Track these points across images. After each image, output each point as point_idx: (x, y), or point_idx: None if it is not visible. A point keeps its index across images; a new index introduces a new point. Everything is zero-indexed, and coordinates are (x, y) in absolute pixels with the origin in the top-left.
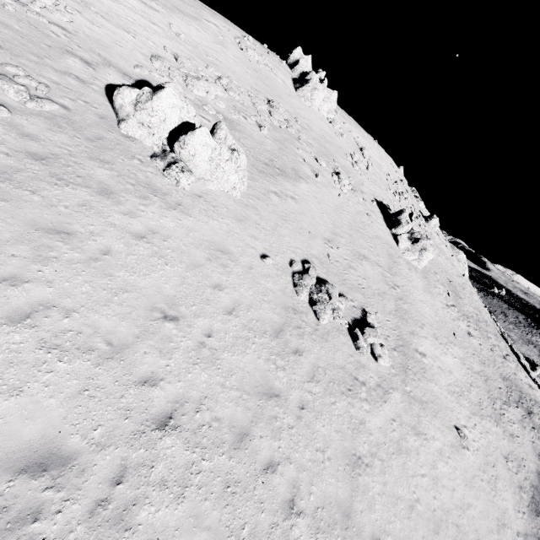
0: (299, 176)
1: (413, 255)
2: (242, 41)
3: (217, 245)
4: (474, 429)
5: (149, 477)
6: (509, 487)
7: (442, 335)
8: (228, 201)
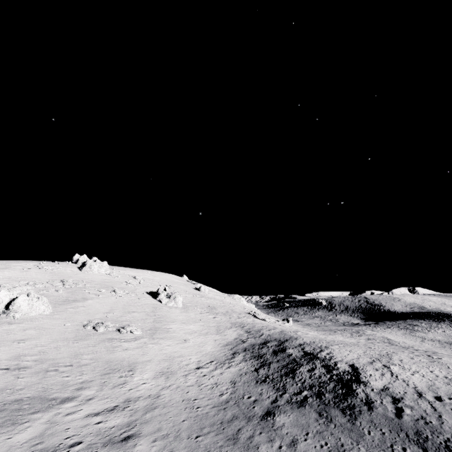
0: (87, 299)
1: (171, 302)
2: (39, 265)
3: (39, 327)
4: (198, 338)
5: (23, 361)
6: (212, 345)
7: (190, 321)
8: (42, 316)
